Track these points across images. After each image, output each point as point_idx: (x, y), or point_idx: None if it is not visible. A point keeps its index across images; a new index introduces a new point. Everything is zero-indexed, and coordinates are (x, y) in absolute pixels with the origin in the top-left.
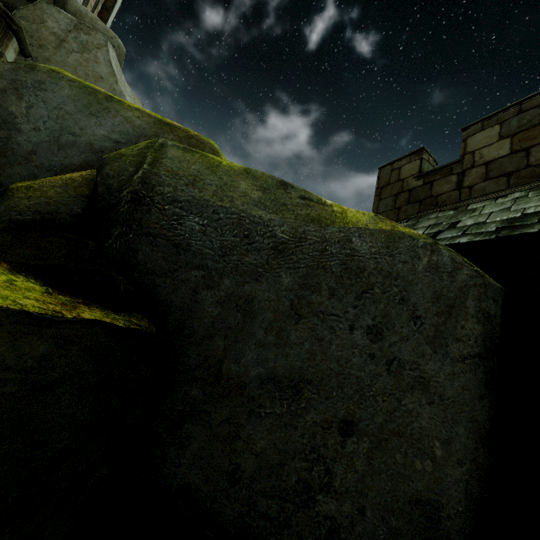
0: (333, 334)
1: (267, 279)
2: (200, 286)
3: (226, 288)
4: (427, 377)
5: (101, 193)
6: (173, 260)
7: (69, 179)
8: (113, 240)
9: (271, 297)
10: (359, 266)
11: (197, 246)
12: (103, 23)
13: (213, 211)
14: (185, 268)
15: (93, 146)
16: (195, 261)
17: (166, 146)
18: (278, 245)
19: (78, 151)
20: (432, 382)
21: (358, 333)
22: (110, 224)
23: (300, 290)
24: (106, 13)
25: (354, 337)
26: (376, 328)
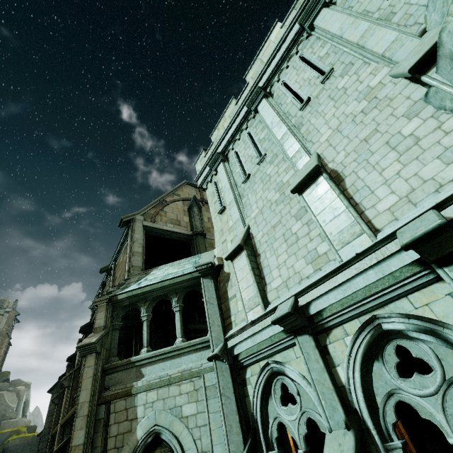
0: (26, 450)
1: (20, 448)
2: (13, 452)
3: (16, 451)
4: (36, 450)
5: (4, 449)
6: (11, 451)
7: (1, 447)
8: (5, 452)
9: (20, 450)
10: (29, 442)
11: (13, 449)
12: (2, 383)
13: (14, 445)
14: (12, 452)
15: (3, 441)
16: (13, 451)
17: (10, 441)
18: (21, 445)
19: (1, 442)
20: (36, 450)
21: (29, 449)
22: (5, 451)
23: (23, 448)
24: (3, 361)
25: (28, 450)
26: (31, 448)
